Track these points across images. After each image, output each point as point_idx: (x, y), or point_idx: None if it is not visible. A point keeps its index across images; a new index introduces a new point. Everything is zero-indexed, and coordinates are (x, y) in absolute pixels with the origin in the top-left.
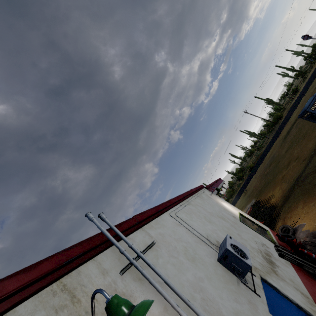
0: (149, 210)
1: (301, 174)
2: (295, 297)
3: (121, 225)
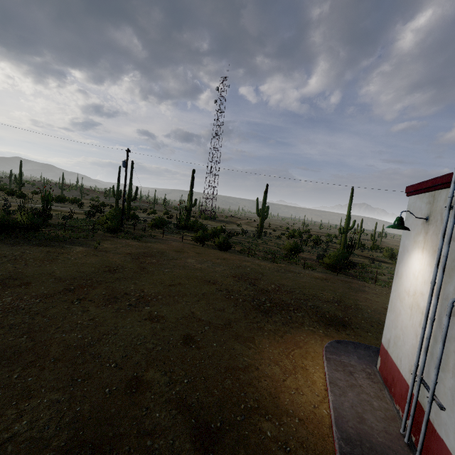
0: None
1: None
2: None
3: None
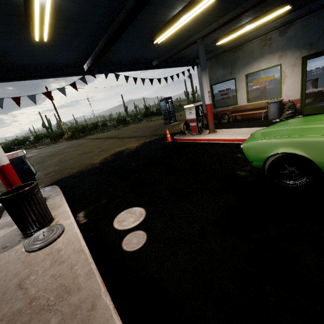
0: None
1: (142, 136)
2: None
3: None
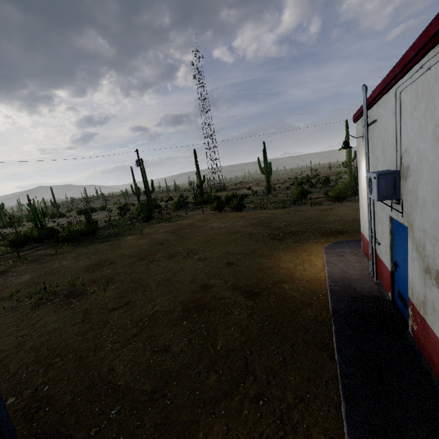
0: (379, 85)
1: None
2: (412, 274)
3: (368, 99)
